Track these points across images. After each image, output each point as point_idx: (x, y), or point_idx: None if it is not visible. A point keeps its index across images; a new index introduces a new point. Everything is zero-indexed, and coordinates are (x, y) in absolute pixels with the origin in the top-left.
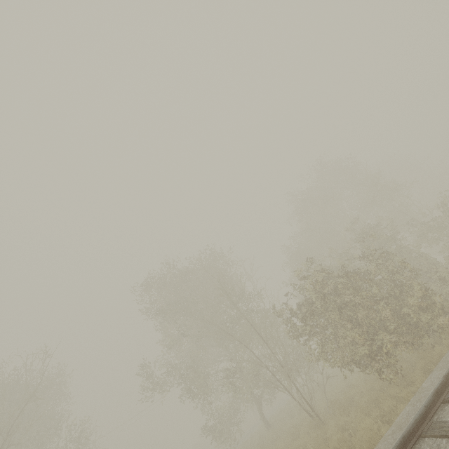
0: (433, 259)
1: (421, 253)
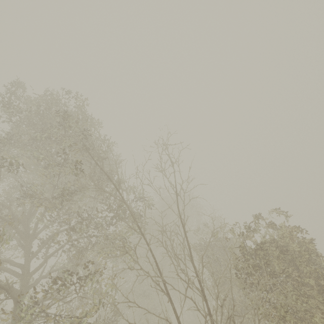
0: None
1: None
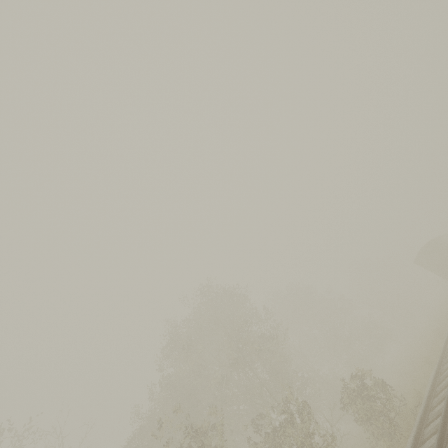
0: None
1: None
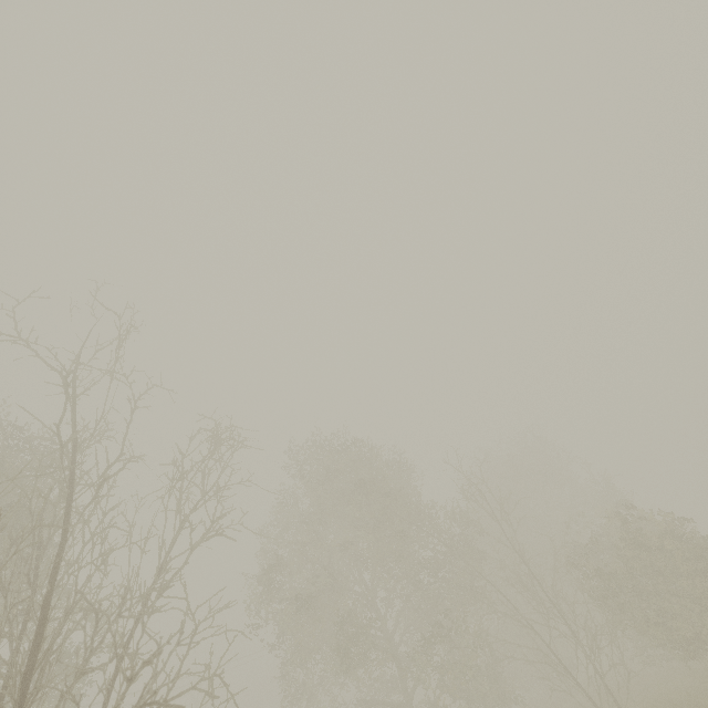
0: None
1: None
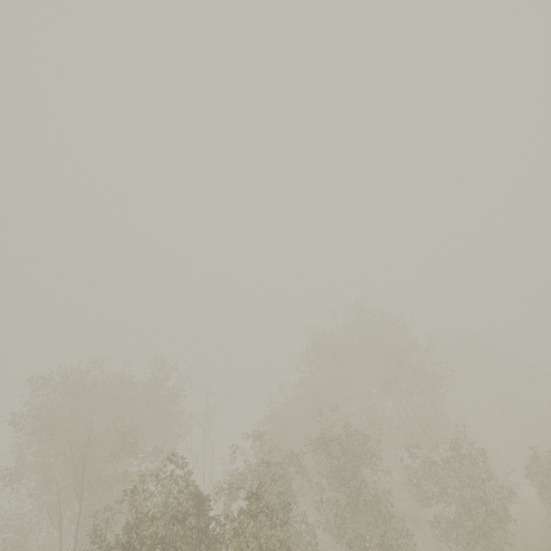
0: (406, 533)
1: (382, 517)
